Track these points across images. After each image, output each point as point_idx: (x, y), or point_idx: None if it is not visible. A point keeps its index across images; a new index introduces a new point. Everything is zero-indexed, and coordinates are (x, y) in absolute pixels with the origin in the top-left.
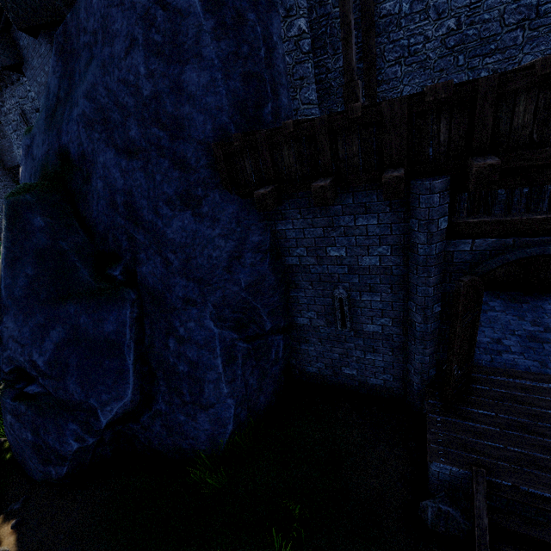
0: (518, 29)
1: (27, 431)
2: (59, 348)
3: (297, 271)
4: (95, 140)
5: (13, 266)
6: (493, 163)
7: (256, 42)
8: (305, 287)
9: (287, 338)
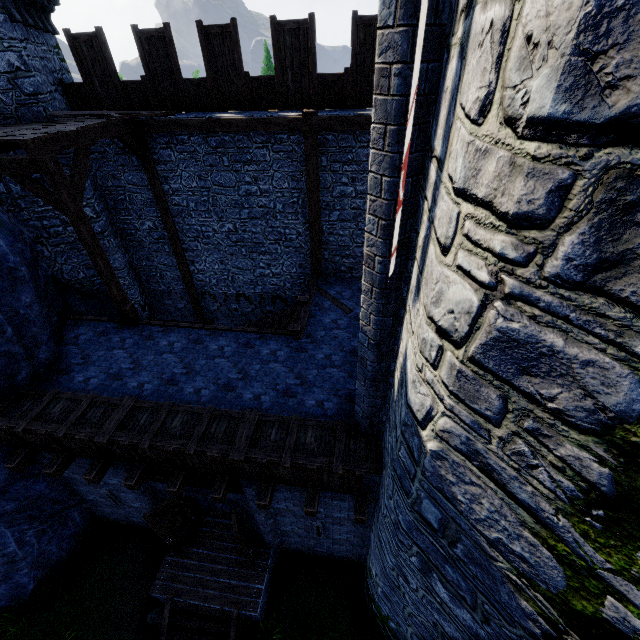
0: (277, 244)
1: None
2: None
3: (71, 479)
4: None
5: None
6: (131, 484)
7: (0, 327)
8: (81, 485)
9: (83, 507)
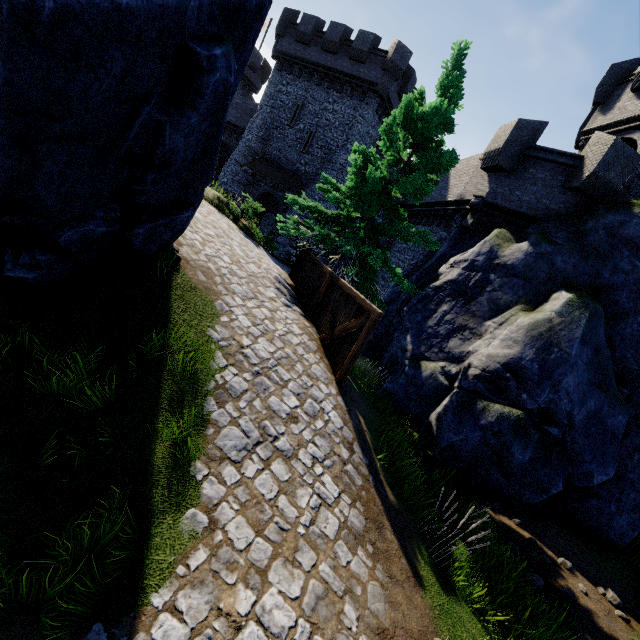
0: None
1: (526, 455)
2: (588, 416)
3: None
4: (639, 305)
5: (583, 345)
6: None
7: None
8: None
9: None
